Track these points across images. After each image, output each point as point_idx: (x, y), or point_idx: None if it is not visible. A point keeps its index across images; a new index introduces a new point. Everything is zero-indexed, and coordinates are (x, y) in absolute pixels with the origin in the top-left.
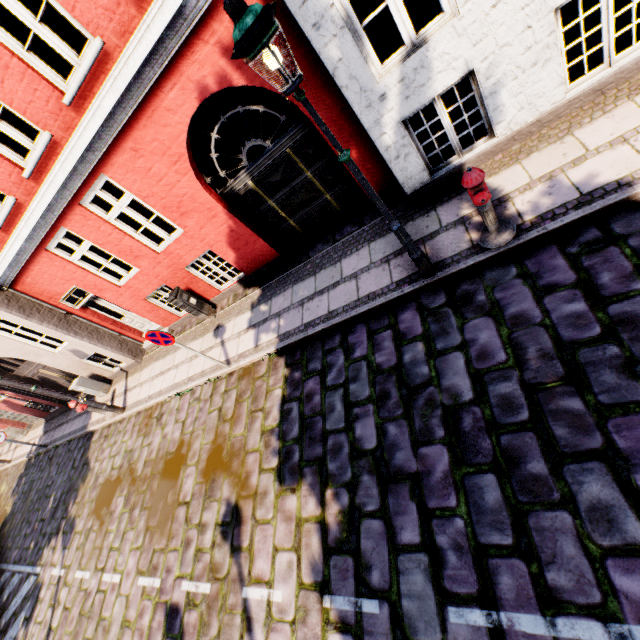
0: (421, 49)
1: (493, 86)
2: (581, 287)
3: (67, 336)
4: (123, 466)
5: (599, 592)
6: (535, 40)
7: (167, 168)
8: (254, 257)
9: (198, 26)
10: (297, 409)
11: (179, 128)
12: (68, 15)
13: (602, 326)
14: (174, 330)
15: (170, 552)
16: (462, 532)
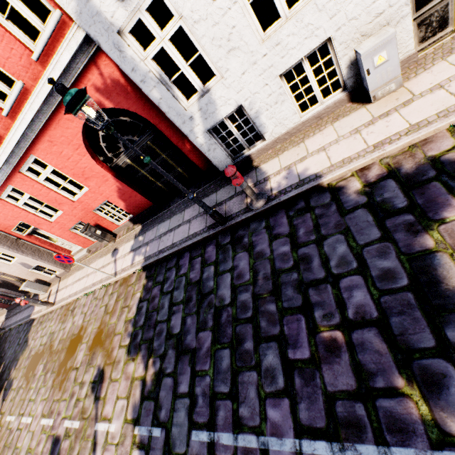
0: (207, 94)
1: (255, 113)
2: (290, 236)
3: (16, 254)
4: (47, 343)
5: (259, 418)
6: (272, 91)
7: (72, 152)
8: (137, 205)
9: (80, 76)
10: (145, 306)
11: (76, 130)
12: (2, 68)
13: (294, 261)
14: (91, 250)
15: (62, 401)
16: (208, 385)
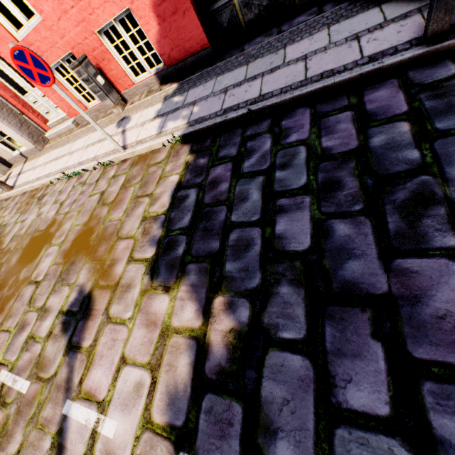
0: None
1: None
2: None
3: None
4: None
5: None
6: None
7: None
8: (179, 39)
9: None
10: (194, 196)
11: None
12: None
13: None
14: (80, 124)
15: (1, 332)
16: None
